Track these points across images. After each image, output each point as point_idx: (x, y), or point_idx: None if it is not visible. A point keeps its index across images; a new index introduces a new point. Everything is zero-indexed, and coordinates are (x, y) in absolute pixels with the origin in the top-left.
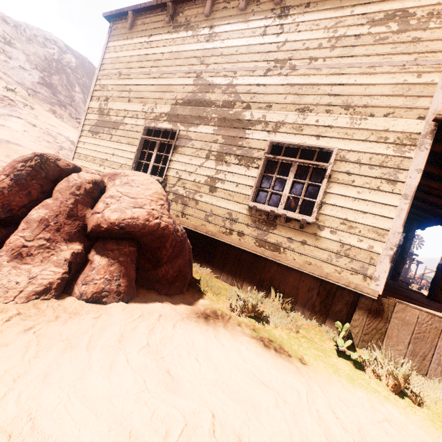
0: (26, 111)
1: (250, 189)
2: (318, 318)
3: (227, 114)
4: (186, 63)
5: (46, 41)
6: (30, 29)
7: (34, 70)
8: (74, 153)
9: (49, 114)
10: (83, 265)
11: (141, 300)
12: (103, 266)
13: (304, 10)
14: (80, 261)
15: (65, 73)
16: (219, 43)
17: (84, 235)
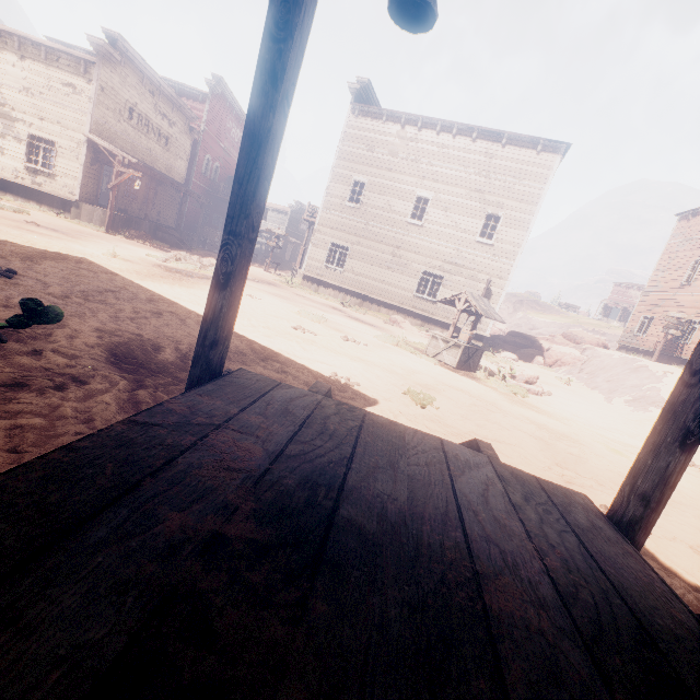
0: None
1: (24, 156)
2: (63, 214)
3: (2, 111)
4: None
5: None
6: None
7: None
8: None
9: None
10: None
11: None
12: None
13: (34, 63)
14: None
15: None
16: None
17: None
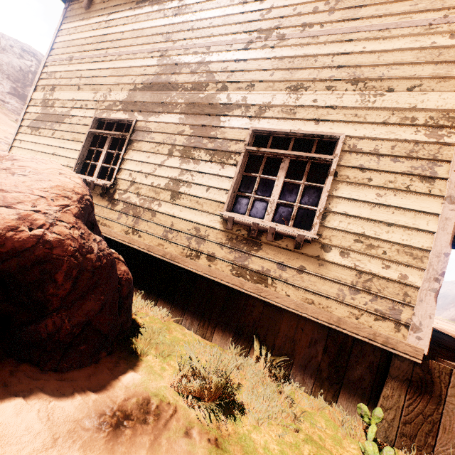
0: None
1: (225, 194)
2: (326, 390)
3: (197, 98)
4: (149, 41)
5: (24, 52)
6: (6, 39)
7: (5, 79)
8: None
9: (14, 125)
10: None
11: None
12: None
13: None
14: None
15: None
16: (190, 16)
17: None
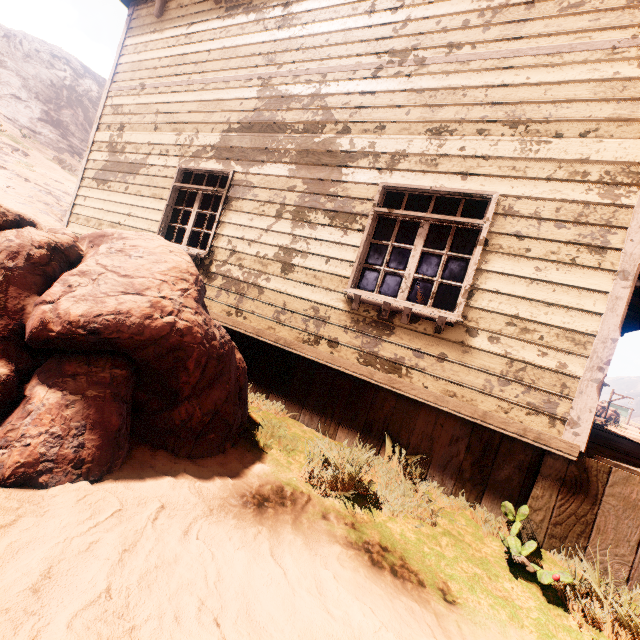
0: (15, 158)
1: (349, 267)
2: (468, 492)
3: (311, 144)
4: (246, 65)
5: (54, 59)
6: (30, 41)
7: (33, 100)
8: (70, 215)
9: (52, 165)
10: (13, 406)
11: (133, 473)
12: (50, 408)
13: None
14: (3, 398)
15: (81, 106)
16: (299, 30)
17: (21, 347)
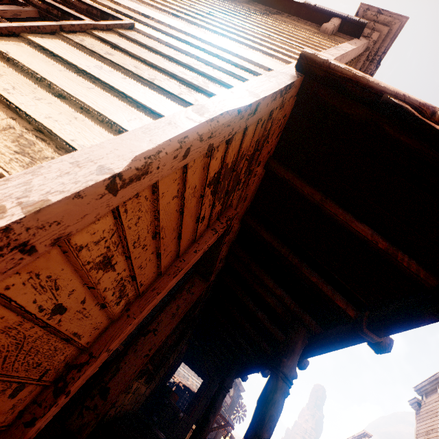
0: None
1: None
2: None
3: None
4: None
5: None
6: None
7: None
8: None
9: None
10: None
11: None
12: None
13: None
14: None
15: None
16: None
17: None
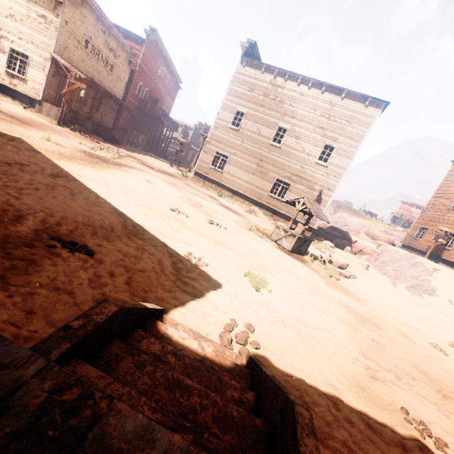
0: None
1: (5, 64)
2: (29, 108)
3: None
4: None
5: None
6: None
7: None
8: None
9: None
10: None
11: None
12: None
13: None
14: None
15: None
16: None
17: None
